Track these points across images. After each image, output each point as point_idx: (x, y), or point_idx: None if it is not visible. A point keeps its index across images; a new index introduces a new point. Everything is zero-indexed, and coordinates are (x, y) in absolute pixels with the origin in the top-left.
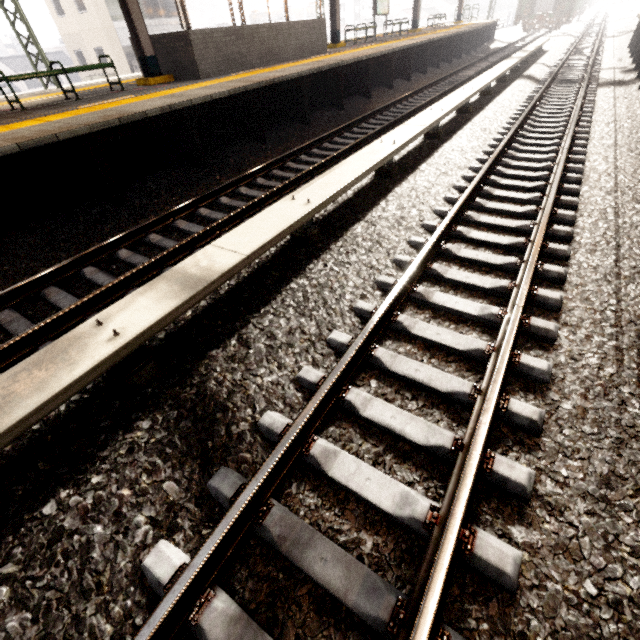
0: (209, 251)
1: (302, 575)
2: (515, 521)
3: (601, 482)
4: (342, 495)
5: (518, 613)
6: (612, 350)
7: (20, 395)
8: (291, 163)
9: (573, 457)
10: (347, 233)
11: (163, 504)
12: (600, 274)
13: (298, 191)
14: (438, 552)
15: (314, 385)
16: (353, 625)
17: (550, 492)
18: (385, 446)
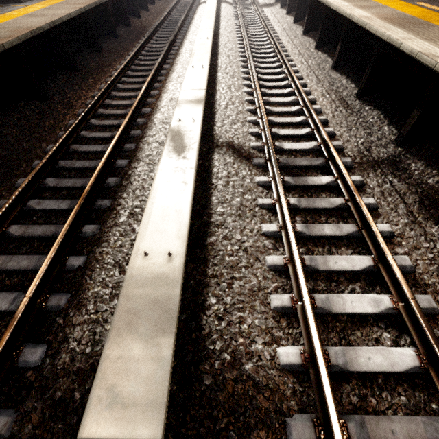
0: (185, 92)
1: (297, 169)
2: (334, 141)
3: (346, 127)
4: (291, 153)
5: (346, 153)
6: (331, 100)
7: (186, 142)
8: (137, 61)
9: (338, 125)
10: (217, 84)
11: (246, 170)
12: (314, 82)
13: (190, 64)
14: (328, 143)
15: (258, 132)
16: (316, 171)
17: (338, 133)
18: (292, 140)
